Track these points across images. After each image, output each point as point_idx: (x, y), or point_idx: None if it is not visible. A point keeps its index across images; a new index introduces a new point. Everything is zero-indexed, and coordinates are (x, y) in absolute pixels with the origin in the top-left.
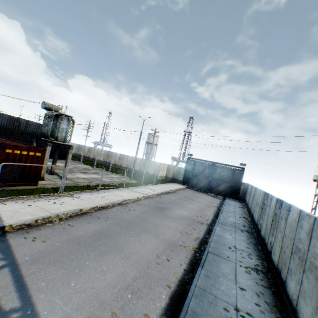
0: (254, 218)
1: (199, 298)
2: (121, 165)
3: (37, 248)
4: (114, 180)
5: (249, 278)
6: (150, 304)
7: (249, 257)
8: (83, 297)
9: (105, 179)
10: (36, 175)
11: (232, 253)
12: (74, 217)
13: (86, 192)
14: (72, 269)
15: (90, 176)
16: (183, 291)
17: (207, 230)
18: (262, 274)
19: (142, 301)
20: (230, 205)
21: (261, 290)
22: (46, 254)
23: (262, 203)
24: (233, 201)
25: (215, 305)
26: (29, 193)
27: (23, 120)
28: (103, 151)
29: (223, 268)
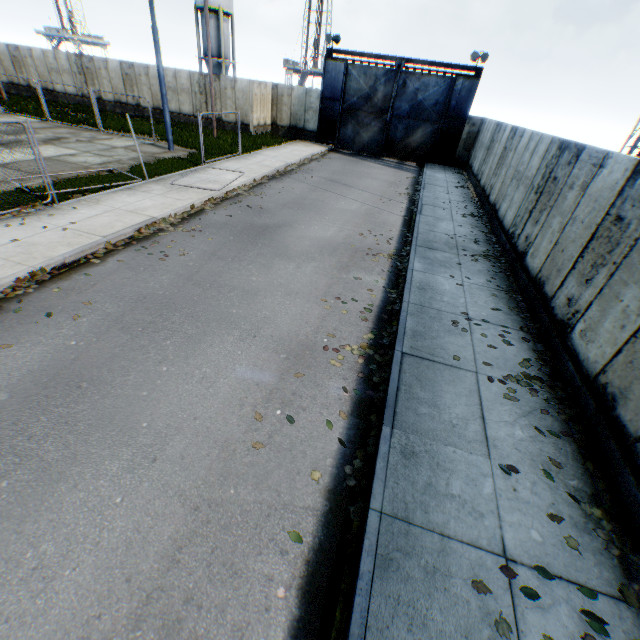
0: (500, 218)
1: (397, 573)
2: (138, 104)
3: None
4: (115, 156)
5: (517, 419)
6: None
7: (504, 342)
8: None
9: (86, 157)
10: None
11: (463, 341)
12: None
13: (1, 218)
14: None
15: (32, 155)
16: (343, 539)
17: (392, 274)
18: (543, 390)
19: None
20: (437, 187)
21: (552, 453)
22: None
23: (545, 178)
24: (442, 172)
25: (448, 581)
26: None
27: None
28: (61, 57)
29: (450, 405)
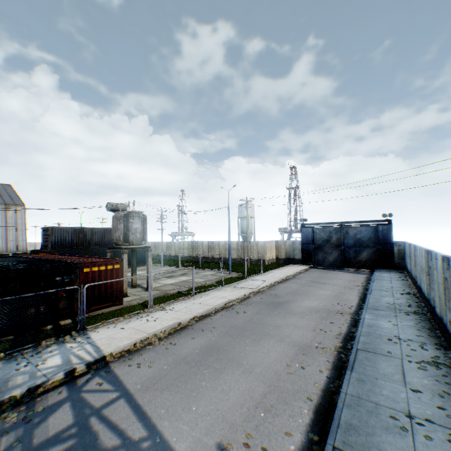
0: (422, 292)
1: (353, 408)
2: (213, 257)
3: (144, 375)
4: (208, 278)
5: (425, 377)
6: (290, 421)
7: (421, 348)
8: (210, 421)
9: (197, 279)
10: (119, 292)
11: (394, 347)
12: (173, 334)
13: (178, 300)
14: (189, 392)
15: (178, 280)
16: (330, 402)
17: (352, 321)
18: (446, 368)
19: (280, 419)
20: (382, 280)
21: (446, 390)
22: (156, 380)
23: (427, 267)
24: (387, 273)
25: (378, 414)
26: (117, 315)
27: (87, 230)
28: (185, 243)
29: (383, 368)
